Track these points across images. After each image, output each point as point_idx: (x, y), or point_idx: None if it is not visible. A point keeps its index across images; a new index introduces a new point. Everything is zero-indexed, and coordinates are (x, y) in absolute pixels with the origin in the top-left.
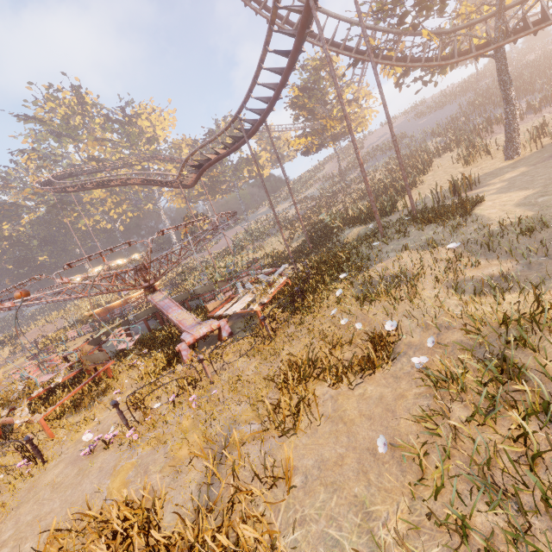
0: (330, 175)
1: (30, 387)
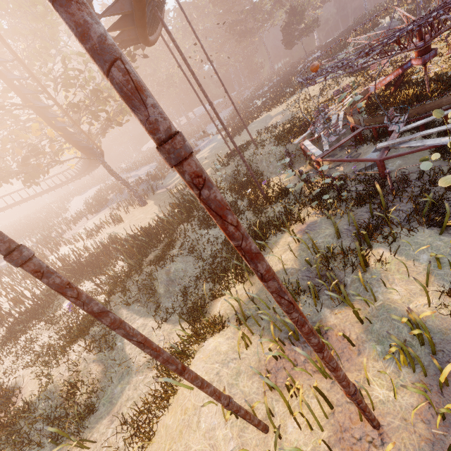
0: None
1: None
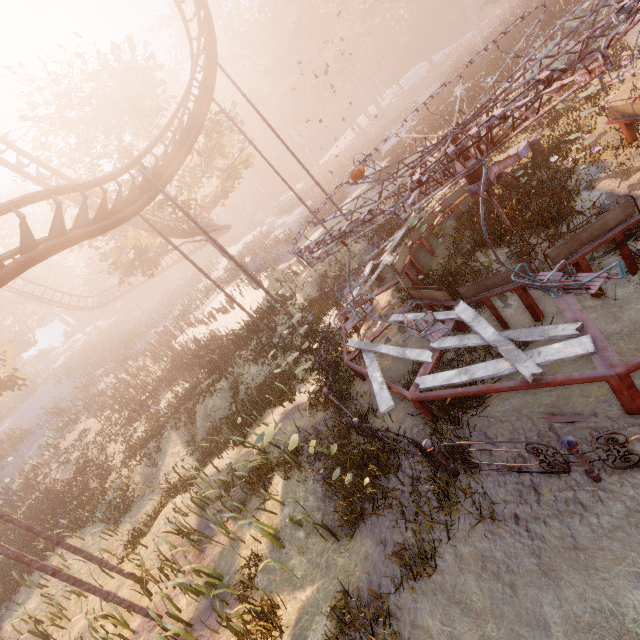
0: None
1: None
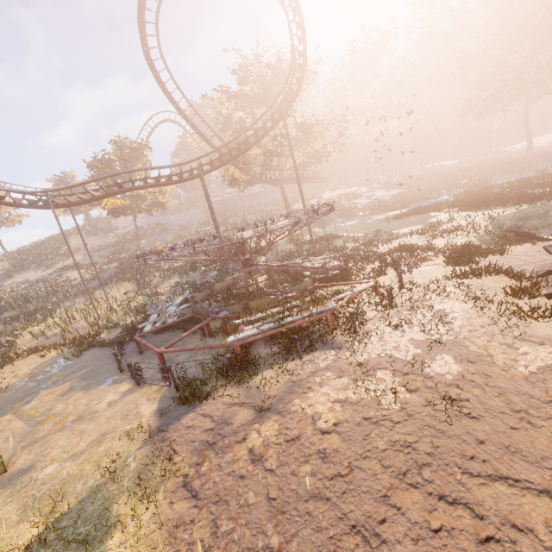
0: (101, 245)
1: (280, 316)
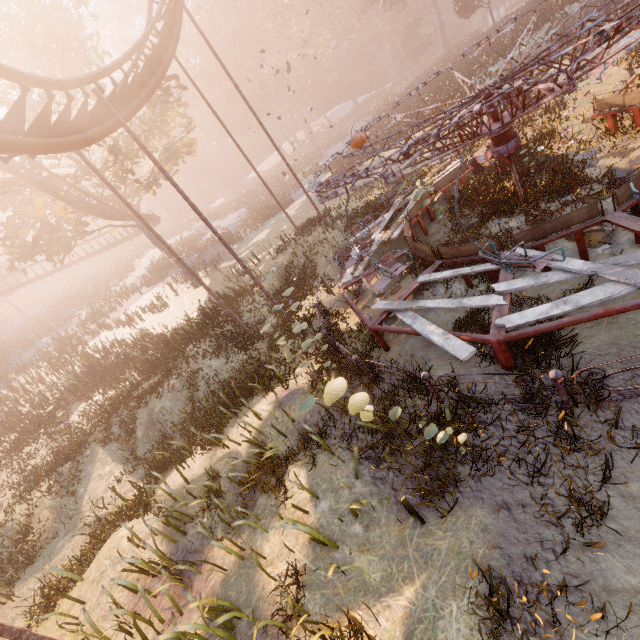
0: None
1: None
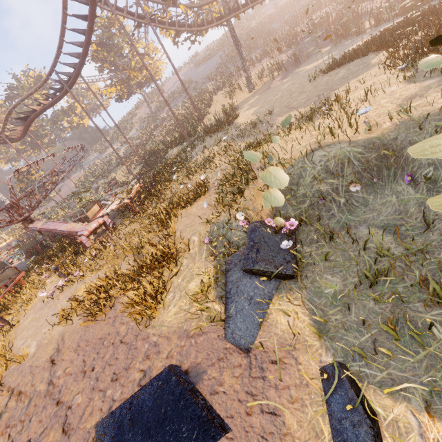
0: (145, 117)
1: None
